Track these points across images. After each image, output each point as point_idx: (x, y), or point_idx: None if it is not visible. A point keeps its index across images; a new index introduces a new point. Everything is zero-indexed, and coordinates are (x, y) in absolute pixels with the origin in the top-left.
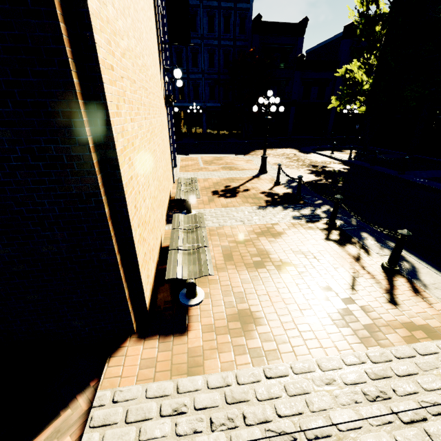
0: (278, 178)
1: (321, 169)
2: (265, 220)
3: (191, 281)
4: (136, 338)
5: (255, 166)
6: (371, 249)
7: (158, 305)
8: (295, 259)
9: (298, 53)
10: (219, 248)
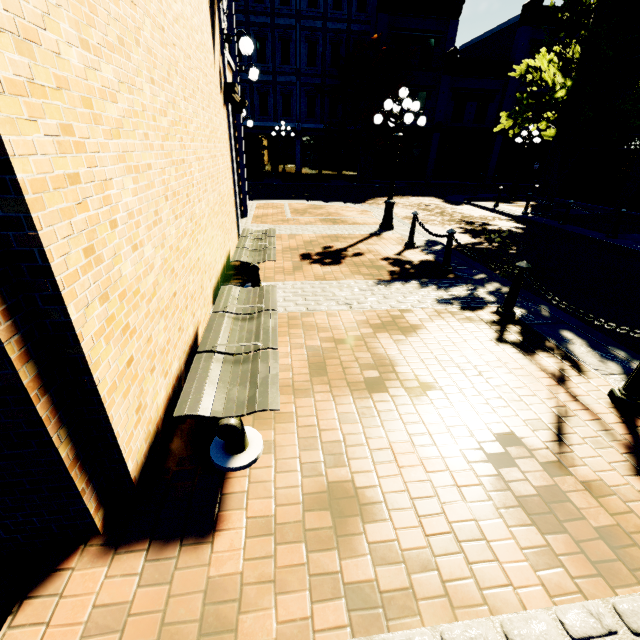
0: (412, 237)
1: (480, 228)
2: (389, 303)
3: (230, 422)
4: (100, 546)
5: (374, 219)
6: (583, 361)
7: (166, 466)
8: (443, 376)
9: (449, 46)
10: (303, 351)
